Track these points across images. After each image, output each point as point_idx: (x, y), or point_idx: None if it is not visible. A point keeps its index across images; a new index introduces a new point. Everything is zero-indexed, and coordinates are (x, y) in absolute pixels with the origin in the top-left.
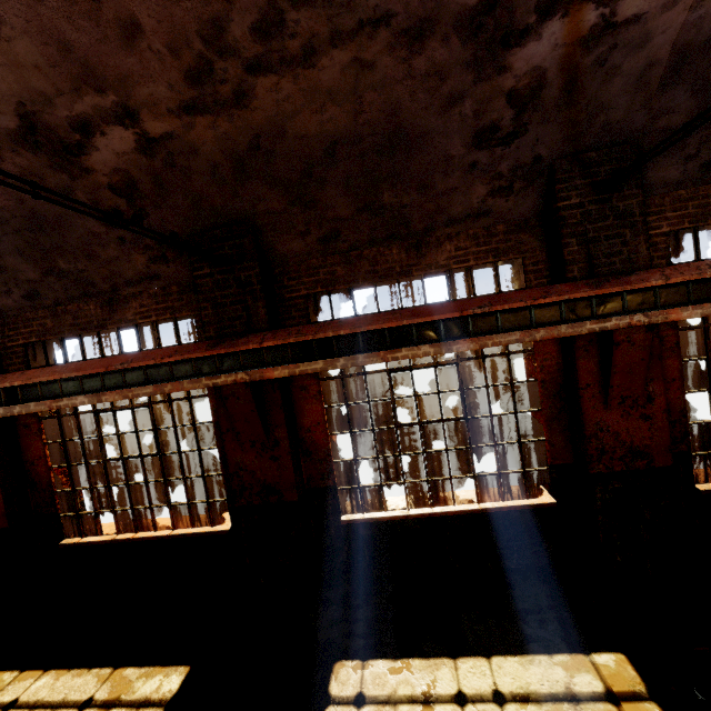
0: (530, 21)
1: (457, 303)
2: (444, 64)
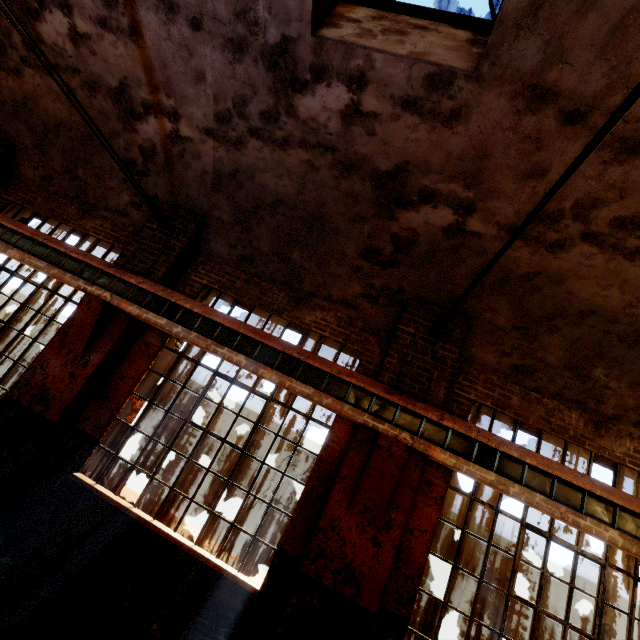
0: (142, 111)
1: (43, 234)
2: (108, 111)
